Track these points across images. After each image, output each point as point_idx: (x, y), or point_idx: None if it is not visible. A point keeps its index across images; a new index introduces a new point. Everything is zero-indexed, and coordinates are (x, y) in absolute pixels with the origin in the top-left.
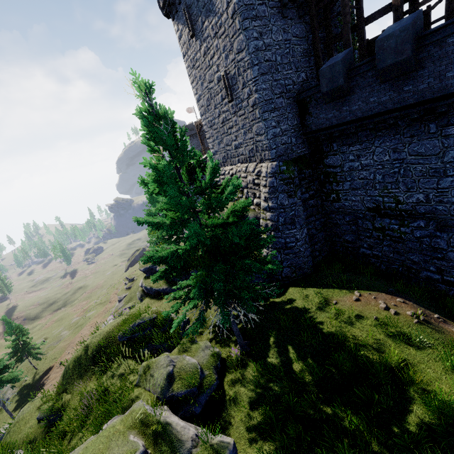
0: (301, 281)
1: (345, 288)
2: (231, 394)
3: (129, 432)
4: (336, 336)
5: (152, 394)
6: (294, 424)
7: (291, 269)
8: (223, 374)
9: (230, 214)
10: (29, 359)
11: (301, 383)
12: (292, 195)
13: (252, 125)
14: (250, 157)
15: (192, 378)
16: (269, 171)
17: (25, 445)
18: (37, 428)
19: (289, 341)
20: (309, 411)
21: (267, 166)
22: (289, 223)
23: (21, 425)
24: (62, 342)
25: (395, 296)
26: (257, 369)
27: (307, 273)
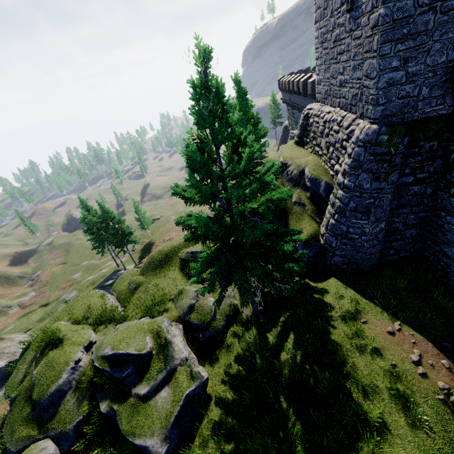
0: (349, 277)
1: (389, 311)
2: (229, 341)
3: (148, 333)
4: (335, 355)
5: (177, 312)
6: (254, 395)
7: (343, 260)
8: (232, 324)
9: (264, 202)
10: (148, 229)
11: (278, 371)
12: (380, 178)
13: (364, 58)
14: (351, 105)
15: (205, 316)
16: (361, 137)
17: (120, 295)
18: (127, 289)
19: (294, 331)
20: (269, 395)
21: (361, 128)
22: (360, 212)
23: (122, 282)
24: (169, 225)
25: (445, 355)
26: (255, 337)
27: (363, 270)
